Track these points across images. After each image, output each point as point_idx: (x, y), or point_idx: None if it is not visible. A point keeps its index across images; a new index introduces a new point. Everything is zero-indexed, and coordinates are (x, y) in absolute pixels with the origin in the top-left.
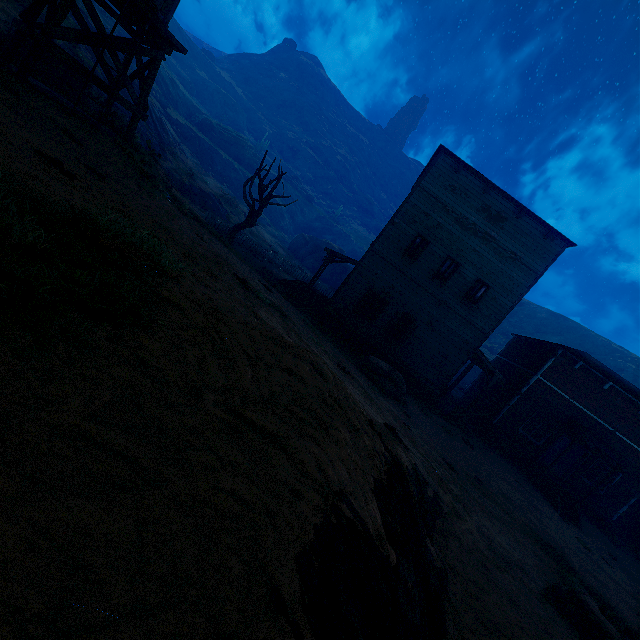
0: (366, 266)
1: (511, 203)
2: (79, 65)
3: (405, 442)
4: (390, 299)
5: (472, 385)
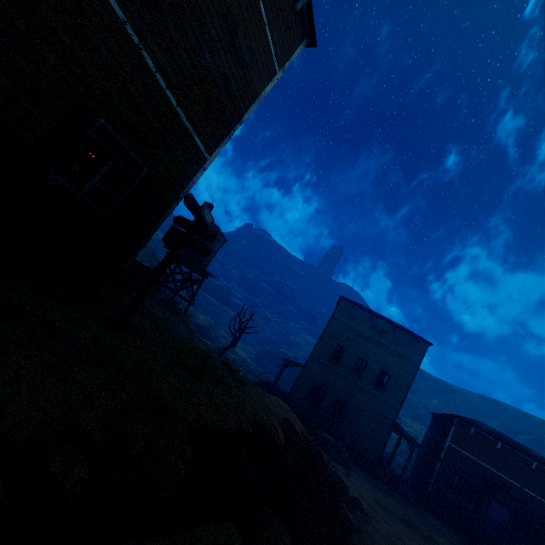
0: (309, 367)
1: (387, 323)
2: (173, 290)
3: (338, 472)
4: (328, 389)
5: (413, 463)
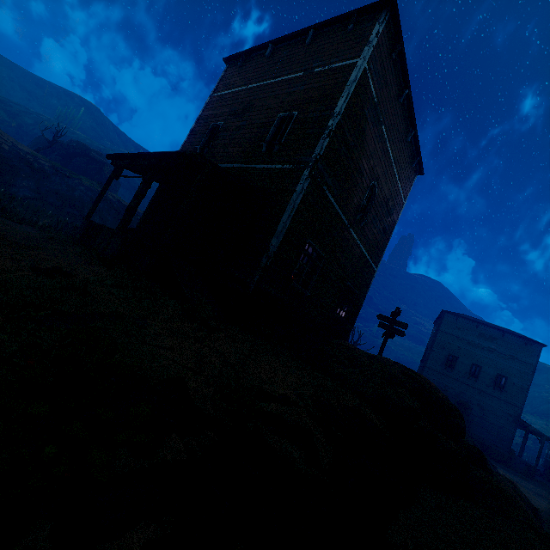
0: (426, 376)
1: (495, 330)
2: None
3: None
4: (447, 393)
5: (545, 457)
